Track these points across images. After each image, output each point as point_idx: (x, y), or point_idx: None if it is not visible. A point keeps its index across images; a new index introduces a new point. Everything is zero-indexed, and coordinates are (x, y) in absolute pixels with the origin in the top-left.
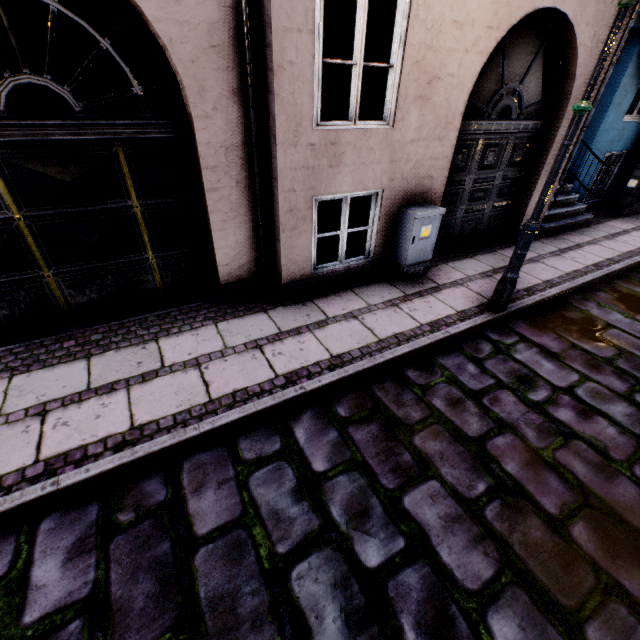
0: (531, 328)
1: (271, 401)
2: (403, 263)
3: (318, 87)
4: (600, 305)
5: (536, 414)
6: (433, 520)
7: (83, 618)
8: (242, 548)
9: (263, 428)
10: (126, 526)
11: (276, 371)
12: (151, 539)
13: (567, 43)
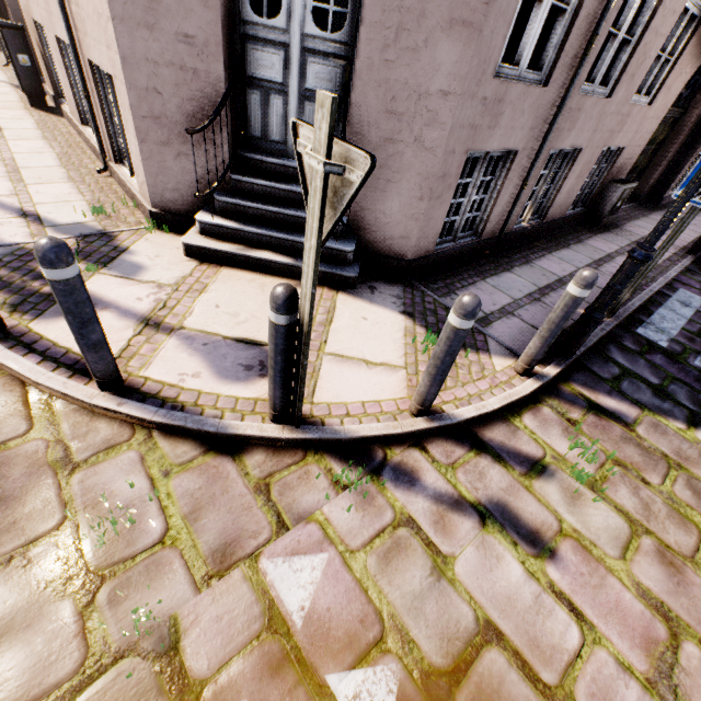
0: None
1: None
2: None
3: None
4: None
5: None
6: None
7: None
8: None
9: None
10: None
11: None
12: None
13: None
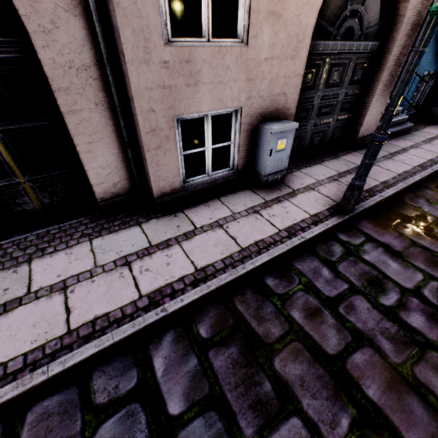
0: (375, 227)
1: (130, 329)
2: (263, 173)
3: None
4: (429, 202)
5: (390, 322)
6: None
7: None
8: None
9: (121, 360)
10: None
11: (141, 291)
12: None
13: None
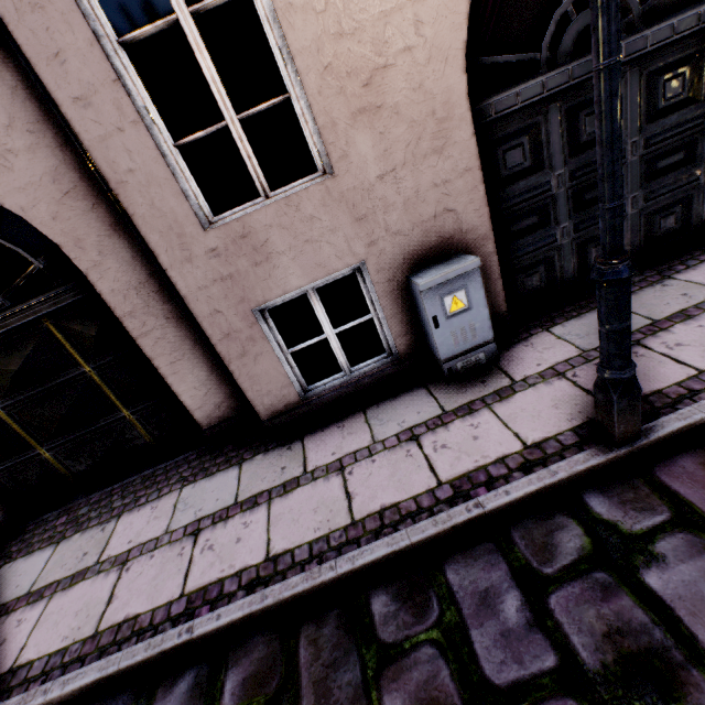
0: None
1: (141, 652)
2: (438, 357)
3: (186, 179)
4: None
5: None
6: None
7: None
8: None
9: (122, 701)
10: None
11: (186, 584)
12: None
13: None
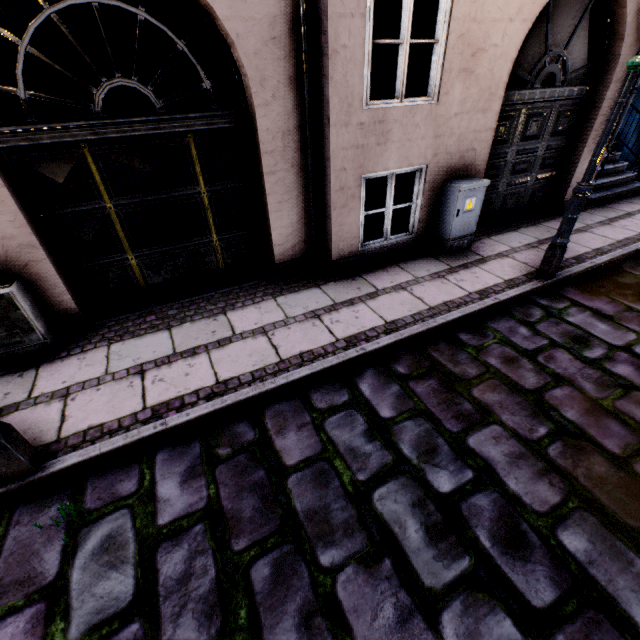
0: (582, 294)
1: (336, 360)
2: (447, 237)
3: (368, 68)
4: None
5: (593, 369)
6: (498, 457)
7: (204, 523)
8: (327, 476)
9: (330, 383)
10: (225, 458)
11: (336, 336)
12: (248, 468)
13: (615, 2)
